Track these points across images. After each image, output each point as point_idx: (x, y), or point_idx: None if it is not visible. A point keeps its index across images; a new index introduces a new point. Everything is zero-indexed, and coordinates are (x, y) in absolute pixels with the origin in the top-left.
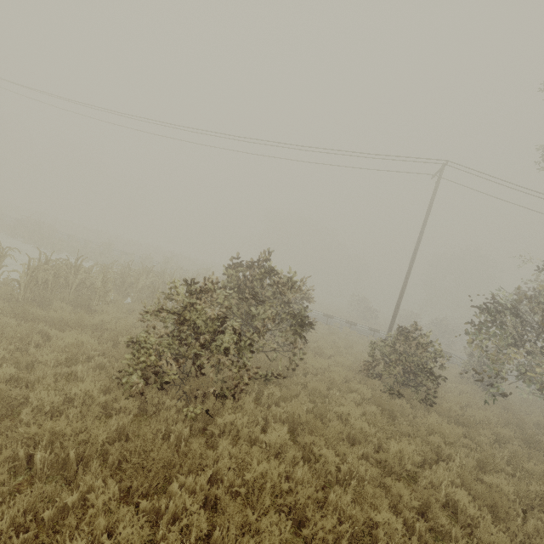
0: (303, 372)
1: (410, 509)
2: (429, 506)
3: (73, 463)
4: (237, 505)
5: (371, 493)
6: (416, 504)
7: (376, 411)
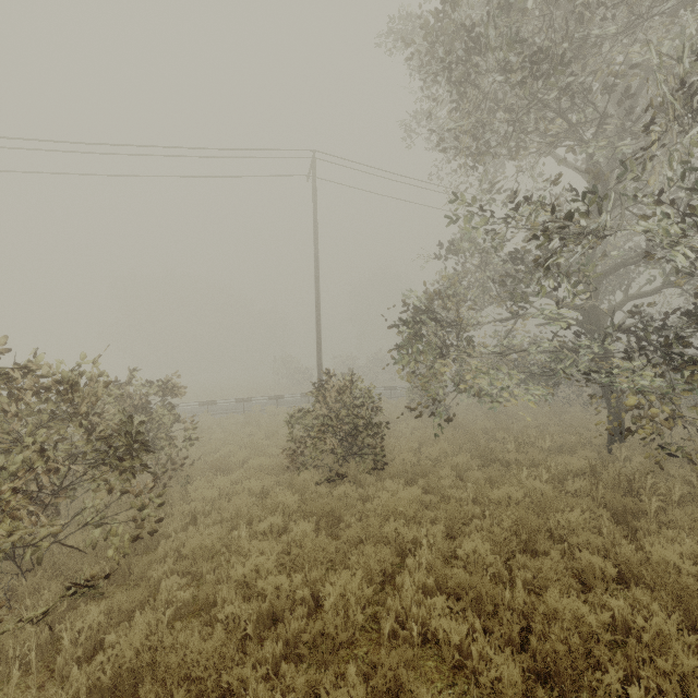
0: (182, 523)
1: None
2: (401, 680)
3: None
4: None
5: None
6: None
7: (308, 529)
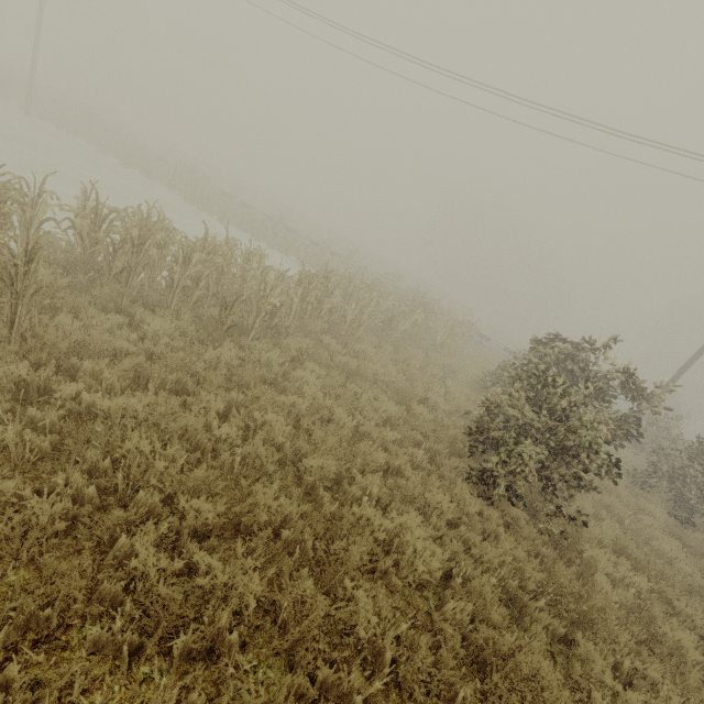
0: None
1: None
2: None
3: (512, 590)
4: (695, 683)
5: None
6: None
7: (680, 547)
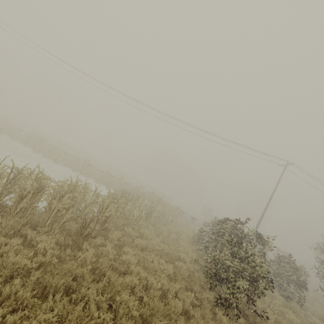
0: None
1: None
2: None
3: None
4: None
5: None
6: None
7: (293, 314)
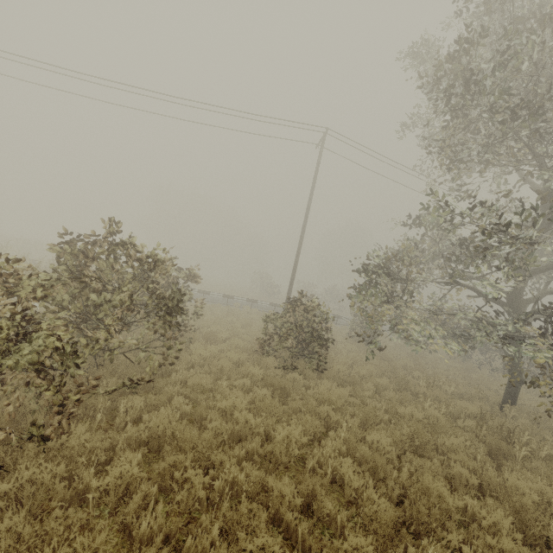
0: (186, 366)
1: (295, 508)
2: (315, 494)
3: None
4: None
5: (247, 509)
6: (300, 502)
7: (267, 393)
